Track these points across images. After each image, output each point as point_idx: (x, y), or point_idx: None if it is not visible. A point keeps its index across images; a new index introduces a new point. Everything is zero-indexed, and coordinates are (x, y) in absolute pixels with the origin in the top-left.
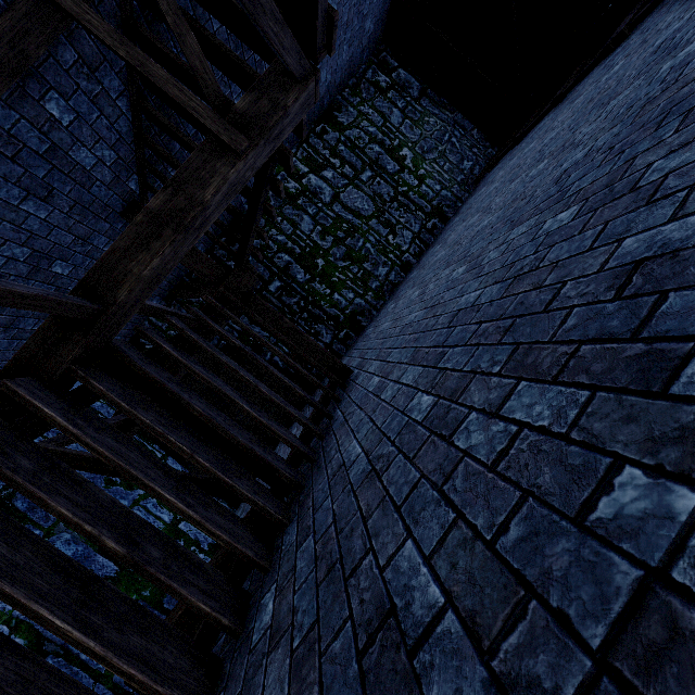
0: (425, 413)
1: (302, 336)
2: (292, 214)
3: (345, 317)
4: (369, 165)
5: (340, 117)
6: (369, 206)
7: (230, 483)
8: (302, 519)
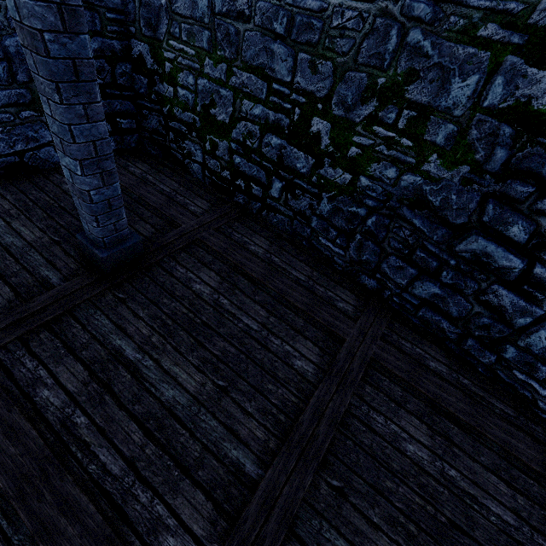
0: None
1: None
2: None
3: None
4: None
5: None
6: None
7: None
8: None
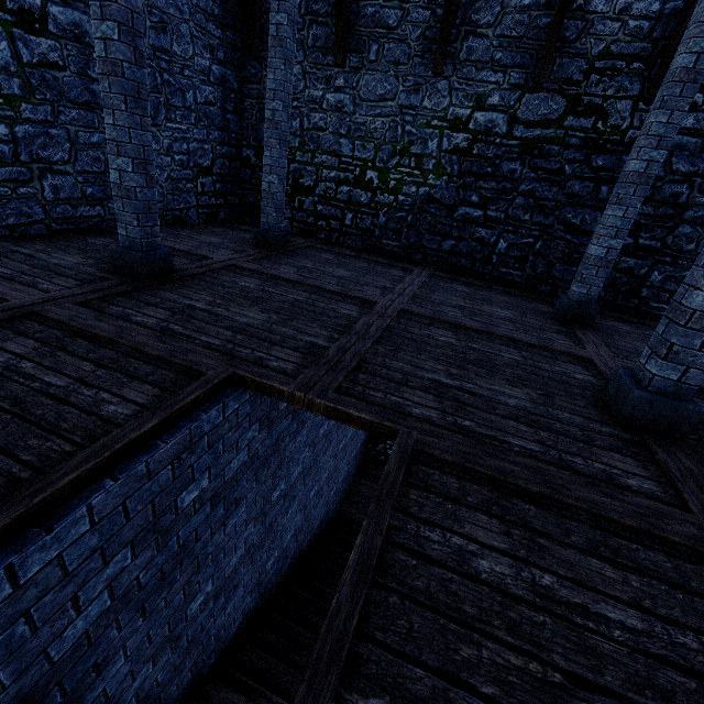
0: None
1: None
2: None
3: None
4: None
5: None
6: None
7: None
8: None
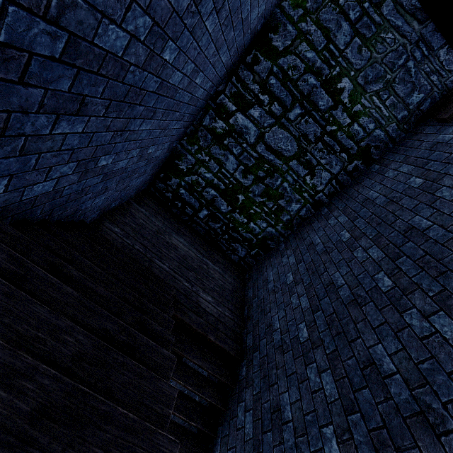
0: None
1: (206, 338)
2: (218, 154)
3: (257, 240)
4: (300, 101)
5: (275, 40)
6: (292, 147)
7: None
8: None
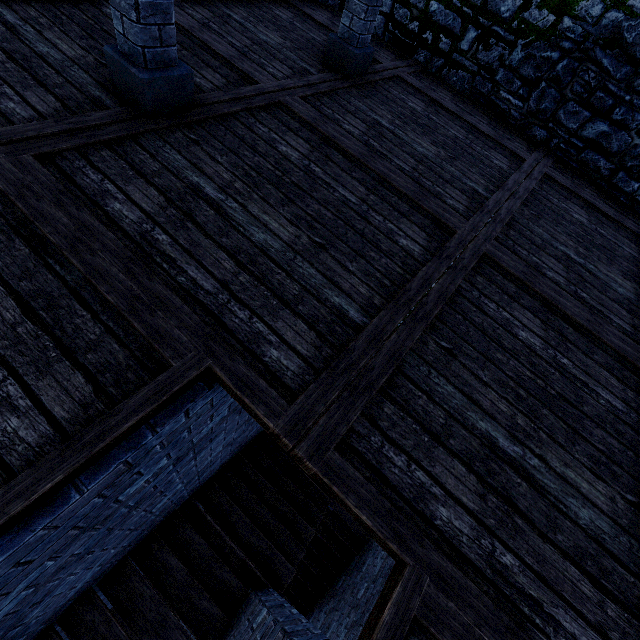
0: (358, 596)
1: None
2: None
3: None
4: None
5: None
6: None
7: (342, 539)
8: (356, 563)
